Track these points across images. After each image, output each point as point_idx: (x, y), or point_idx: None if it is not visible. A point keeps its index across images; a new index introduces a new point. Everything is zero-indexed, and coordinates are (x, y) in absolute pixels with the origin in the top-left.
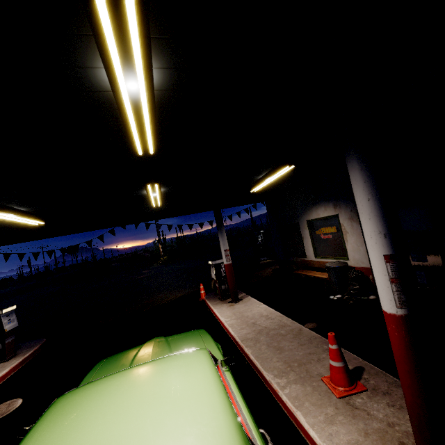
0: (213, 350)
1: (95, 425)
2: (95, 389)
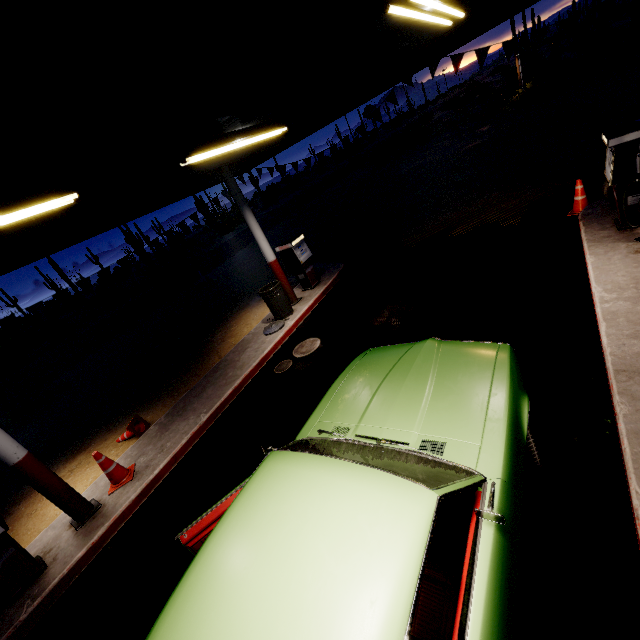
0: (493, 442)
1: (245, 577)
2: (279, 489)
